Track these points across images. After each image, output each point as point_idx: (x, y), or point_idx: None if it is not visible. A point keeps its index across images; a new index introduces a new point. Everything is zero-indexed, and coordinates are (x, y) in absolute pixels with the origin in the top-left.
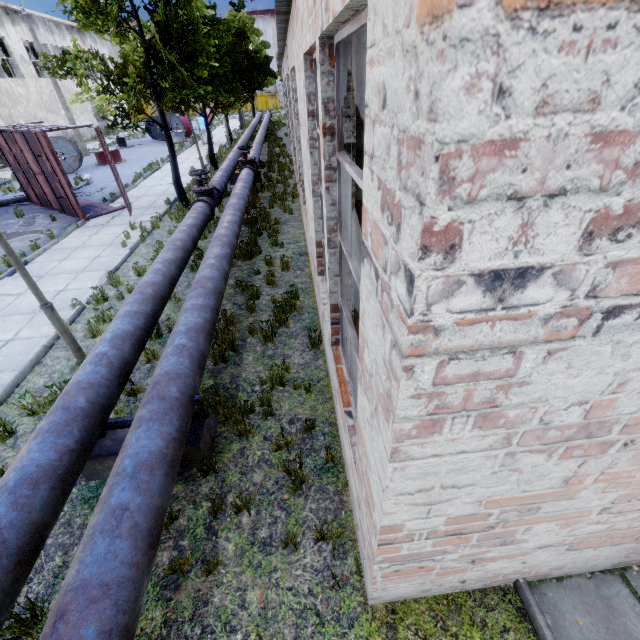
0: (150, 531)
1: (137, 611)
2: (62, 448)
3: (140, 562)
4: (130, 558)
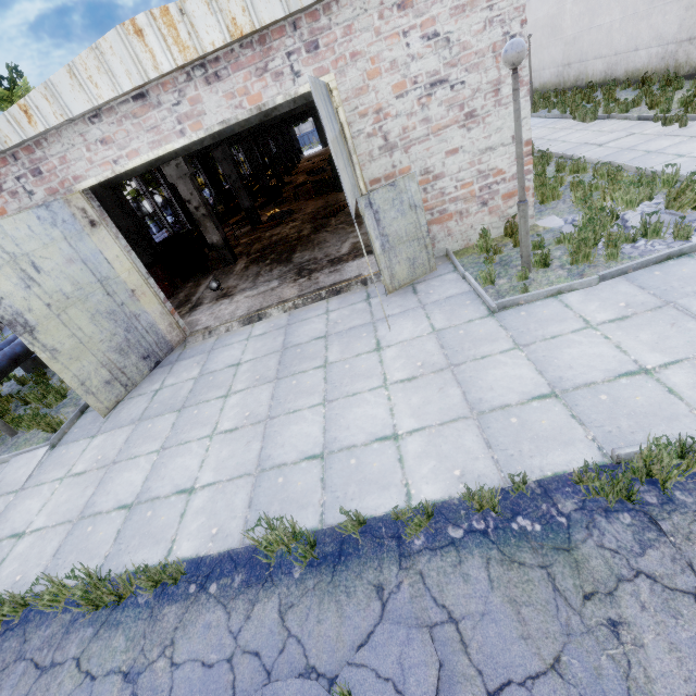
0: (11, 356)
1: (2, 369)
2: (1, 348)
3: (5, 361)
4: (1, 359)
